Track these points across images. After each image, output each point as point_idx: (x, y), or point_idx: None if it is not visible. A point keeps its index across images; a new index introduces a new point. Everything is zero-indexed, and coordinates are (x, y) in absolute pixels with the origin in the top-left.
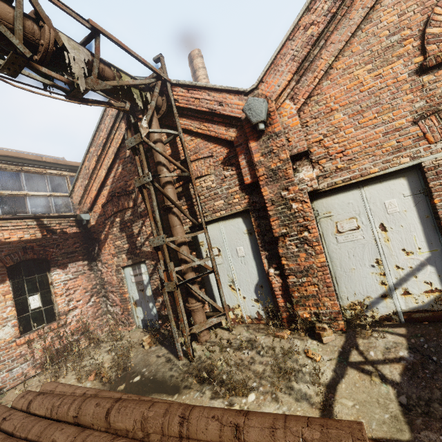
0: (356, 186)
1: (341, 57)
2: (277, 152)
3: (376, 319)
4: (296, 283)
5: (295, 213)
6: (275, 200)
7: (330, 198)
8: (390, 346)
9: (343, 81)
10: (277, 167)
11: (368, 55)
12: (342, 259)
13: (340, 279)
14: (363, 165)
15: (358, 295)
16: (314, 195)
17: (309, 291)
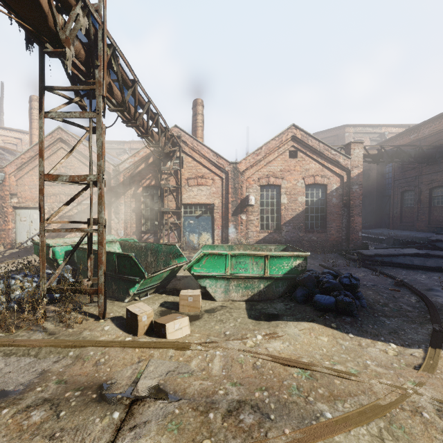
0: (28, 208)
1: (32, 171)
2: (4, 191)
3: (24, 247)
4: (0, 233)
5: (5, 211)
6: (0, 206)
7: (21, 210)
8: (14, 250)
9: (30, 178)
10: (3, 196)
11: (38, 174)
12: (20, 229)
13: (18, 235)
14: (29, 203)
15: (21, 240)
16: (17, 207)
17: (3, 236)
